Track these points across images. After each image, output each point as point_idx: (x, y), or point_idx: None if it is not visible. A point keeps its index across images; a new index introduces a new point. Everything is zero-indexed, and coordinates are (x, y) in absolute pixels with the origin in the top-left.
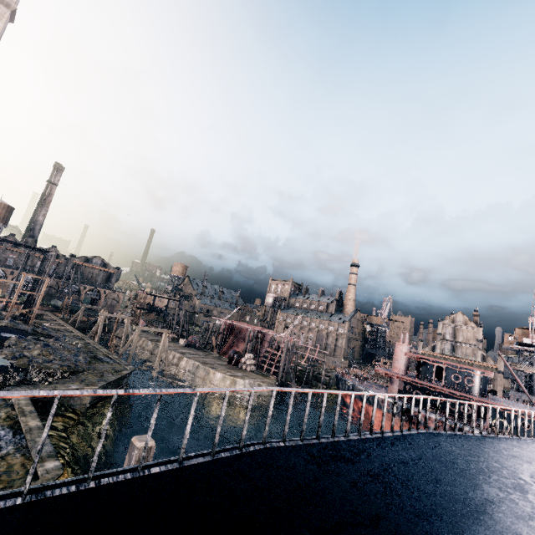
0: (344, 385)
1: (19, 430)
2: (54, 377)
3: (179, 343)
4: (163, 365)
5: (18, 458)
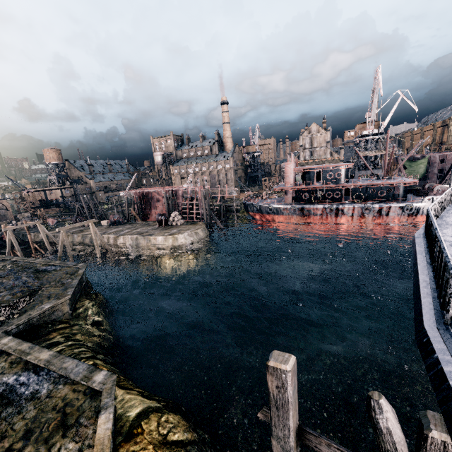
0: (252, 208)
1: (37, 368)
2: (18, 308)
3: (102, 226)
4: (102, 249)
5: (64, 389)
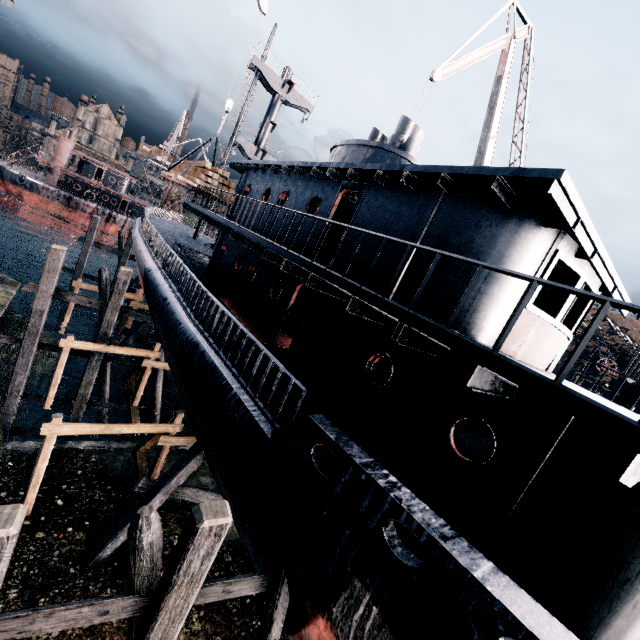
0: None
1: None
2: None
3: None
4: None
5: None
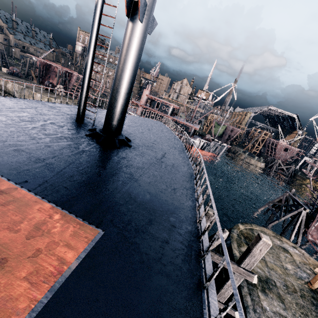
0: None
1: None
2: None
3: (2, 71)
4: None
5: None
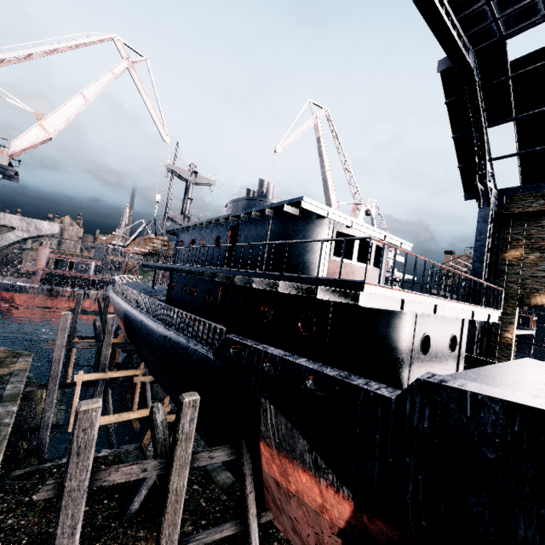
0: None
1: None
2: None
3: None
4: None
5: None
